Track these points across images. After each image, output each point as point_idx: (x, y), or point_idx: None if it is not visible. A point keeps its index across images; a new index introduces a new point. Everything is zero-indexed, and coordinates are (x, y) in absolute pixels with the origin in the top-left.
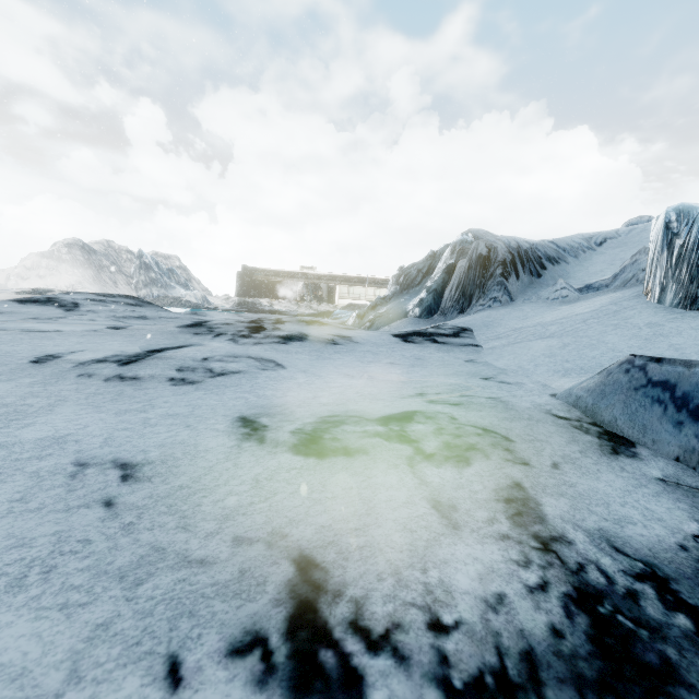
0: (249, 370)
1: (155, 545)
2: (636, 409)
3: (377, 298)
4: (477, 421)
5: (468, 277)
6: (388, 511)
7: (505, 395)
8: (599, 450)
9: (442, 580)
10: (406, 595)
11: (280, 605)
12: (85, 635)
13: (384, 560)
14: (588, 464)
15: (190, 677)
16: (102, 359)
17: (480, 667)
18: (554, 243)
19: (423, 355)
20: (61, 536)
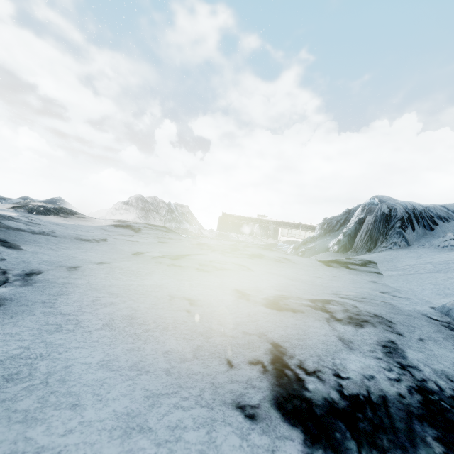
0: (234, 269)
1: (211, 328)
2: None
3: (307, 237)
4: (371, 310)
5: (373, 227)
6: (315, 336)
7: (394, 302)
8: None
9: (342, 364)
10: (323, 364)
11: (267, 355)
12: (194, 347)
13: (313, 351)
14: (446, 344)
15: (236, 365)
16: (162, 256)
17: (357, 393)
18: (444, 206)
19: (338, 275)
20: (175, 318)
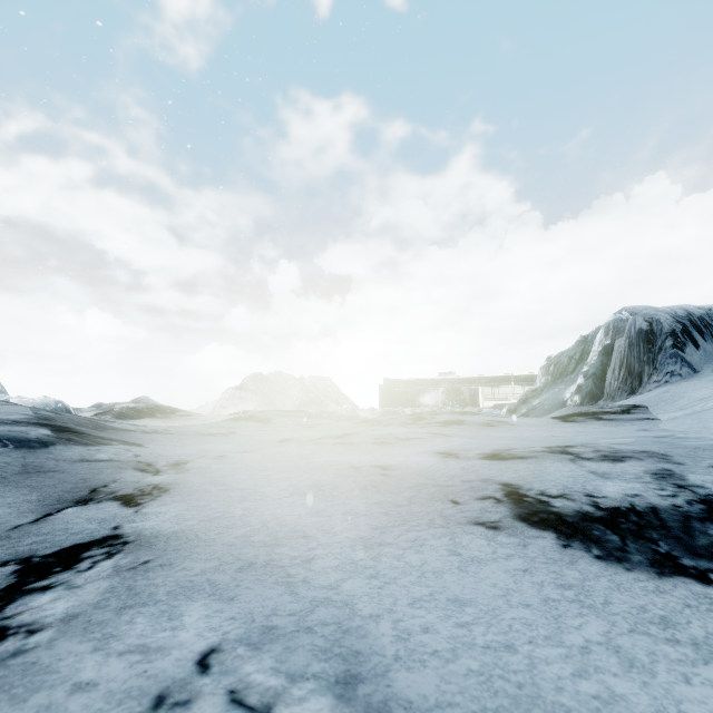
0: (426, 437)
1: (419, 483)
2: None
3: (527, 391)
4: (636, 448)
5: (630, 355)
6: (556, 472)
7: (675, 441)
8: None
9: (595, 488)
10: (571, 490)
11: (497, 492)
12: (407, 497)
13: (556, 482)
14: None
15: (463, 503)
16: (319, 438)
17: (617, 506)
18: None
19: (586, 429)
20: (371, 481)
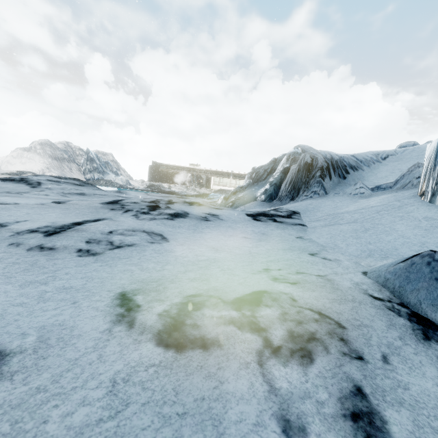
0: (140, 244)
1: None
2: (437, 295)
3: (237, 187)
4: (313, 302)
5: (297, 177)
6: None
7: (329, 273)
8: (413, 335)
9: None
10: None
11: None
12: None
13: None
14: (410, 355)
15: None
16: (34, 230)
17: None
18: (354, 156)
19: (267, 231)
20: None
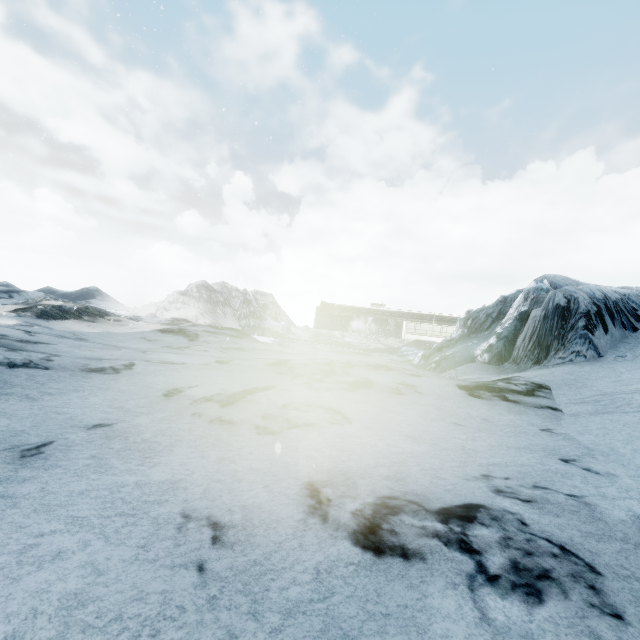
0: (319, 423)
1: (230, 629)
2: None
3: (443, 340)
4: (553, 532)
5: (543, 327)
6: None
7: (590, 494)
8: None
9: None
10: None
11: None
12: None
13: None
14: None
15: None
16: (209, 398)
17: None
18: None
19: (491, 416)
20: (166, 597)
